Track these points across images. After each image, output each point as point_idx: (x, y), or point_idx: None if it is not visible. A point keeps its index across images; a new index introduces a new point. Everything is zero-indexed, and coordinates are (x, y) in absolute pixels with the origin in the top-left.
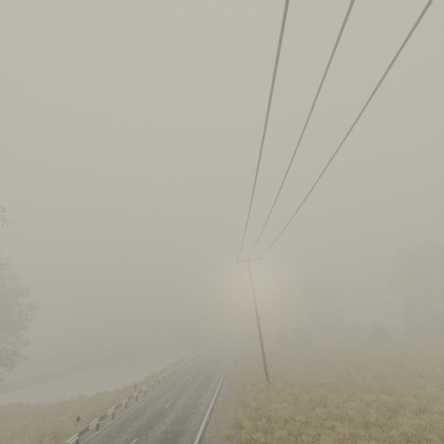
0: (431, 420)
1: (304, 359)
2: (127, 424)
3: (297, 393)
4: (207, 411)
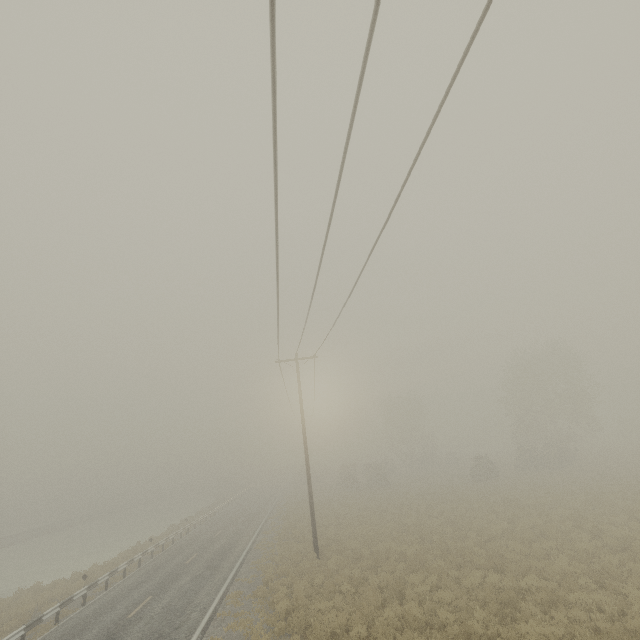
0: (572, 626)
1: (378, 512)
2: None
3: (360, 575)
4: (201, 620)
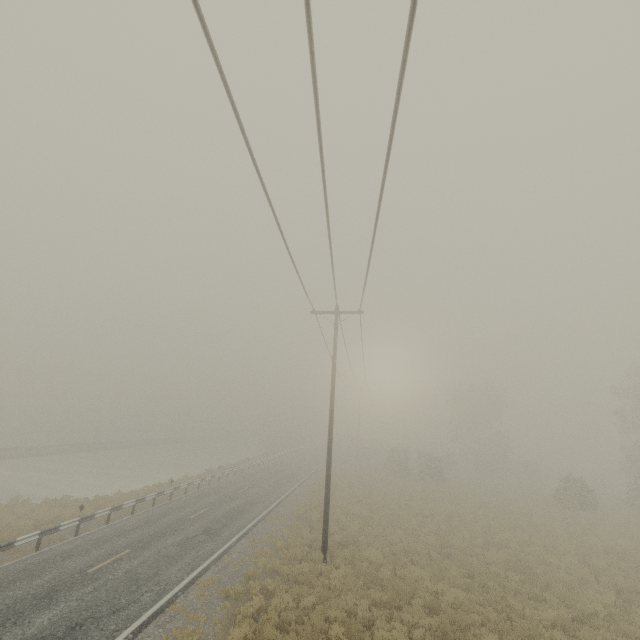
0: None
1: (420, 515)
2: None
3: (364, 614)
4: (147, 610)
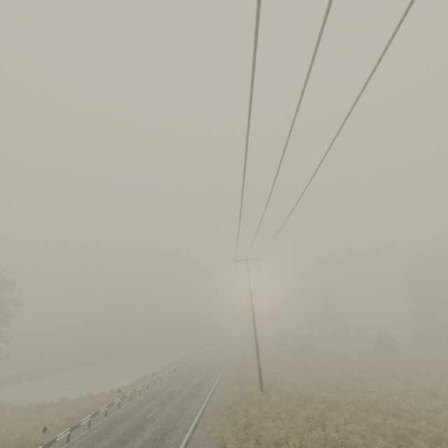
0: None
1: (304, 369)
2: (101, 437)
3: (293, 409)
4: (191, 425)
